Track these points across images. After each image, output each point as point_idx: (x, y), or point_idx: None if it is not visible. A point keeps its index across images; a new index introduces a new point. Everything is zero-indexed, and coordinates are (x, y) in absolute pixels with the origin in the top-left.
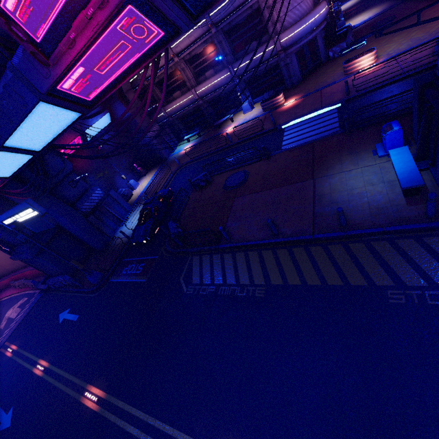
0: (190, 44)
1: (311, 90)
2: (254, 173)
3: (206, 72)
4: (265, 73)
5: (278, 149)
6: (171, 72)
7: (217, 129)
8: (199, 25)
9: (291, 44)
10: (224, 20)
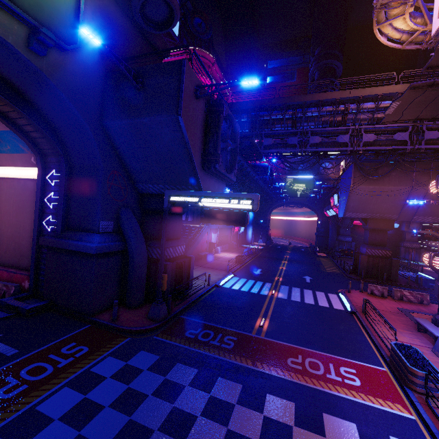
0: None
1: None
2: None
3: None
4: None
5: None
6: None
7: None
8: None
9: None
10: None
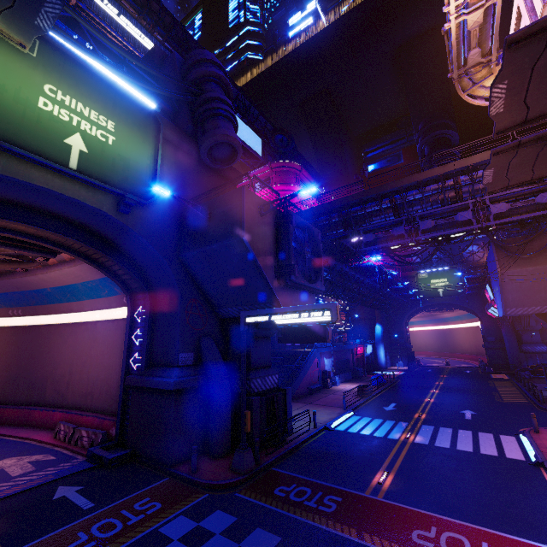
0: None
1: None
2: None
3: None
4: None
5: None
6: None
7: None
8: None
9: None
10: None
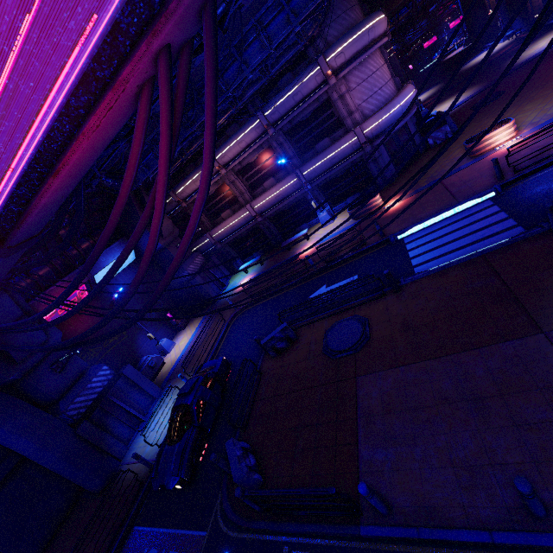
0: (240, 151)
1: (423, 184)
2: (379, 321)
3: (263, 182)
4: (344, 173)
5: (409, 273)
6: (217, 188)
7: (286, 252)
8: (251, 127)
9: (379, 134)
10: (284, 118)
